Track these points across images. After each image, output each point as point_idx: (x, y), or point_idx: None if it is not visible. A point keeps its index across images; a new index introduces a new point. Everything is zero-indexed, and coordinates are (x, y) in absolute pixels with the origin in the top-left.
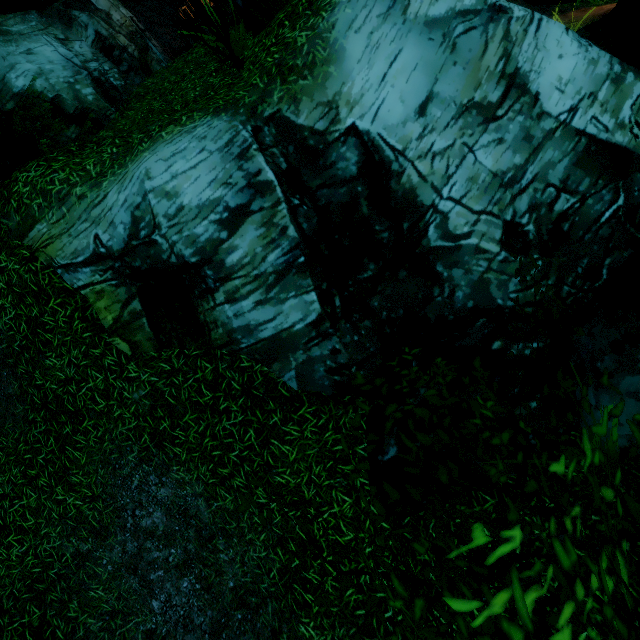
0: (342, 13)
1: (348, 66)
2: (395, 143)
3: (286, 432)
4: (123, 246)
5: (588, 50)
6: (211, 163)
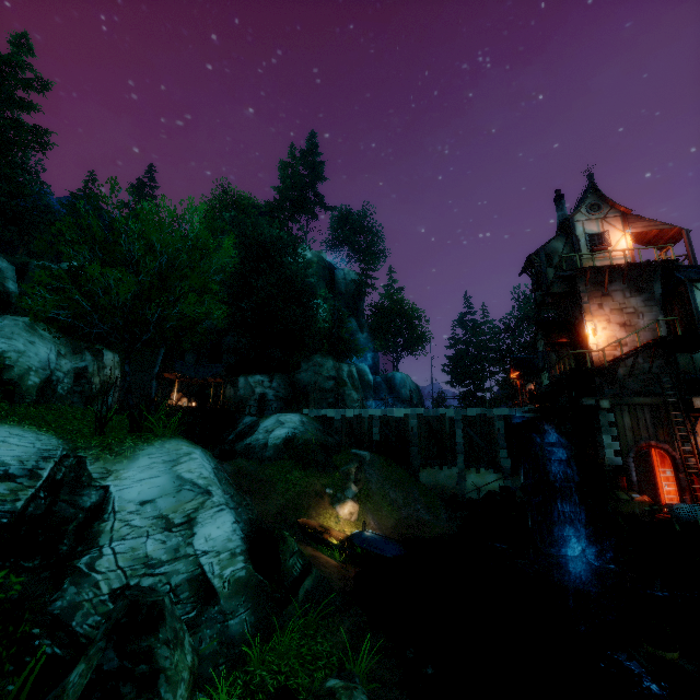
0: (152, 449)
1: (133, 465)
2: (117, 506)
3: None
4: None
5: (234, 535)
6: (29, 450)
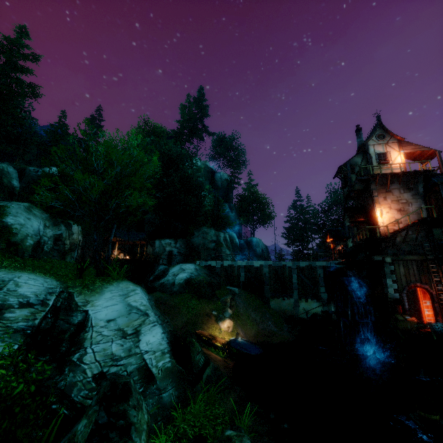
0: (112, 287)
1: (102, 297)
2: (94, 322)
3: None
4: None
5: (163, 341)
6: (40, 288)
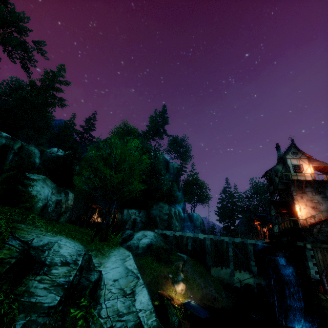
0: (115, 252)
1: (109, 260)
2: (105, 281)
3: None
4: (36, 246)
5: (149, 301)
6: (73, 250)
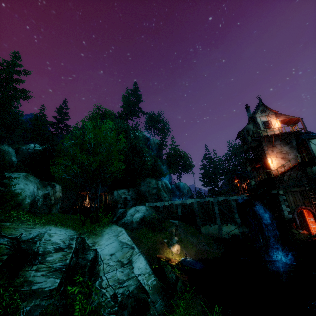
0: (107, 230)
1: (103, 238)
2: (102, 257)
3: None
4: (26, 239)
5: (147, 265)
6: (64, 236)
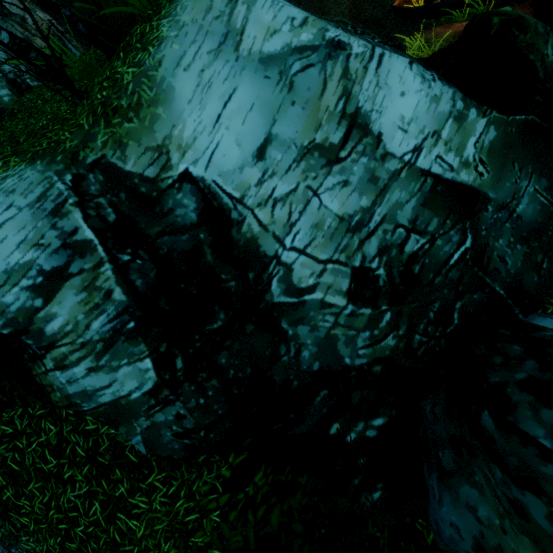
0: (169, 49)
1: (178, 107)
2: (232, 191)
3: (133, 505)
4: None
5: (431, 86)
6: (20, 221)
